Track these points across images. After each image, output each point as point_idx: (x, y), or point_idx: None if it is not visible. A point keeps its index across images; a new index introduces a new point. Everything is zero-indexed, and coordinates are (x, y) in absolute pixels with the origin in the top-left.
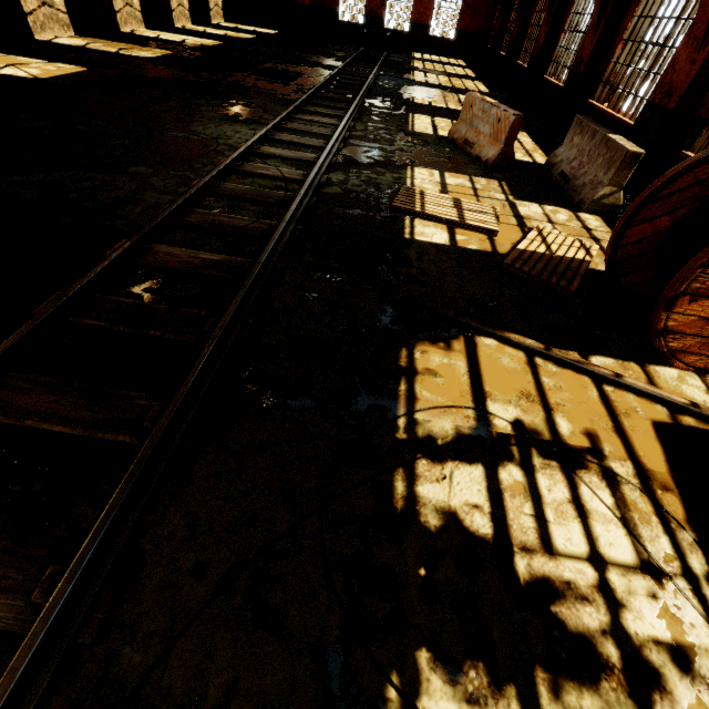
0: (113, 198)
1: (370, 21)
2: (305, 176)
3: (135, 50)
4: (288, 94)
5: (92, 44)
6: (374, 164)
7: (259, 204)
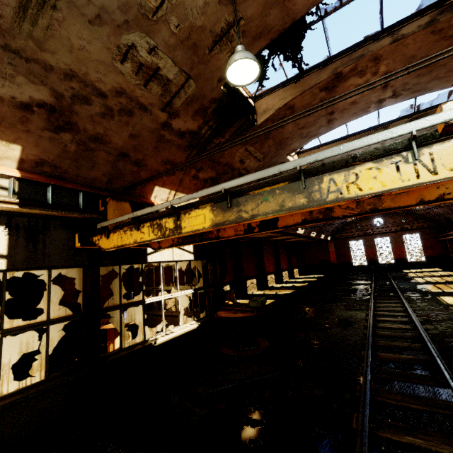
0: (338, 339)
1: (370, 262)
2: (413, 326)
3: (281, 291)
4: (360, 297)
5: (266, 292)
6: (443, 320)
7: (402, 338)
